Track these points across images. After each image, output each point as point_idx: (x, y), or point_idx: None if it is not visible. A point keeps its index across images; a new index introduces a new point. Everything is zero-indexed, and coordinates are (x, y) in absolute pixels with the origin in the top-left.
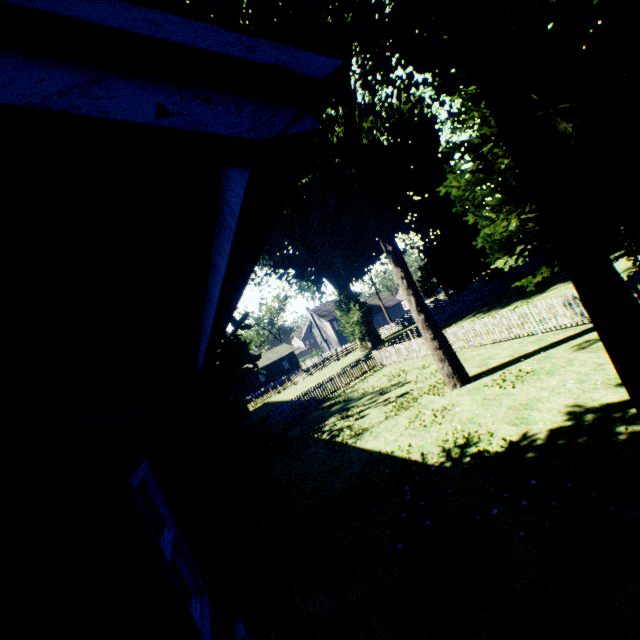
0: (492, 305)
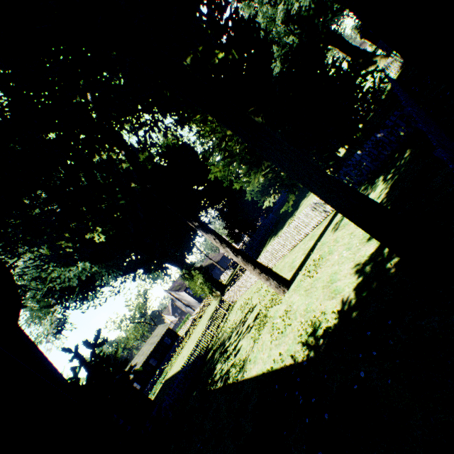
0: (276, 229)
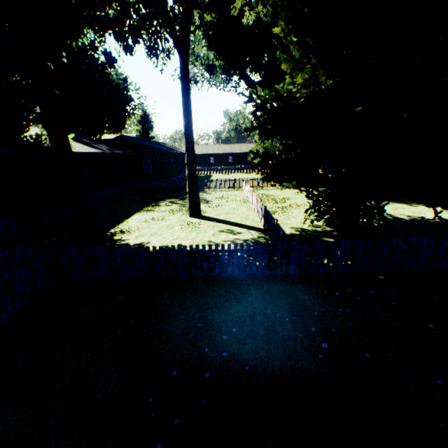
0: None
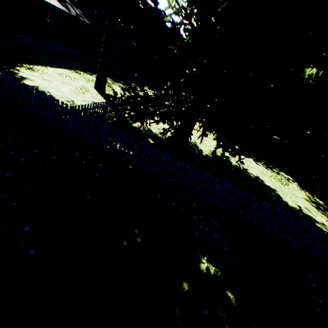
0: None
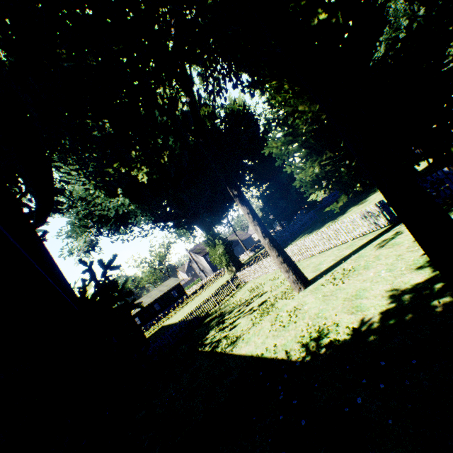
0: (312, 228)
